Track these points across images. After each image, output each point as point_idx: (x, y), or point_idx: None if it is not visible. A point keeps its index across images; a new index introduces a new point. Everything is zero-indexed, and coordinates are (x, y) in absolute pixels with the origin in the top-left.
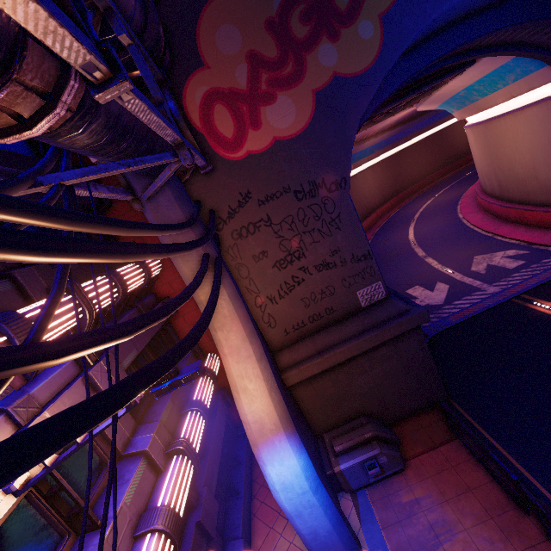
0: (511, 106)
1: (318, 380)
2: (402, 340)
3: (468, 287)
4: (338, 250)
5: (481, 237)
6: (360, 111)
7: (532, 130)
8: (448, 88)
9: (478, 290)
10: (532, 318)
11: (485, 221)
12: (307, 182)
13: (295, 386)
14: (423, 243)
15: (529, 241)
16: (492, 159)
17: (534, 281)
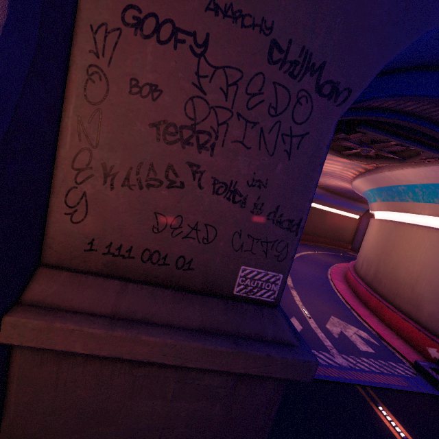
0: (429, 223)
1: (78, 362)
2: (251, 382)
3: (319, 342)
4: (265, 184)
5: (341, 303)
6: (435, 21)
7: (436, 250)
8: (399, 174)
9: (327, 351)
10: (376, 427)
11: (347, 293)
12: (302, 45)
13: (27, 347)
14: (294, 276)
15: (381, 335)
16: (383, 252)
17: (382, 379)
